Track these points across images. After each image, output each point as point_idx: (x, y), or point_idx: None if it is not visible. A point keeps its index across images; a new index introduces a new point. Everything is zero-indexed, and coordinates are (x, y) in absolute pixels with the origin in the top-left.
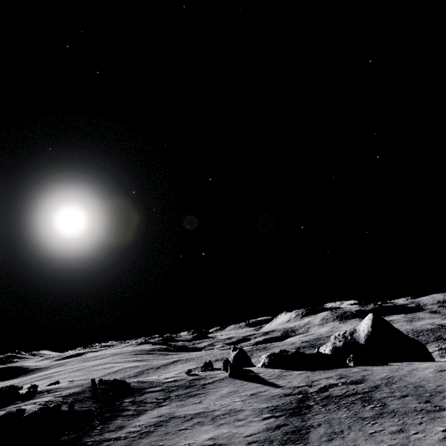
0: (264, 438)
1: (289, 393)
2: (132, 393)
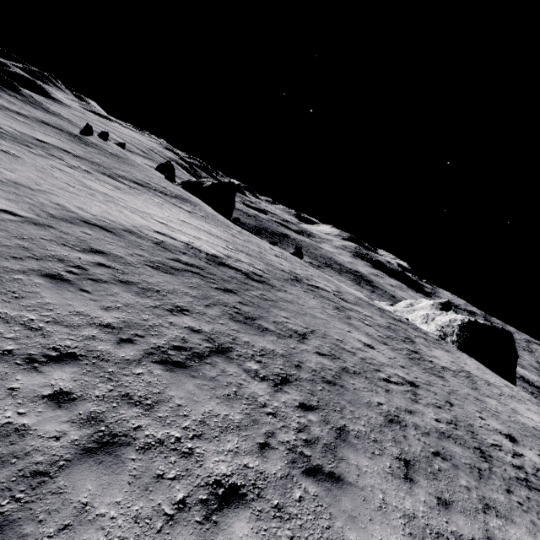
0: (5, 106)
1: (75, 134)
2: (11, 90)
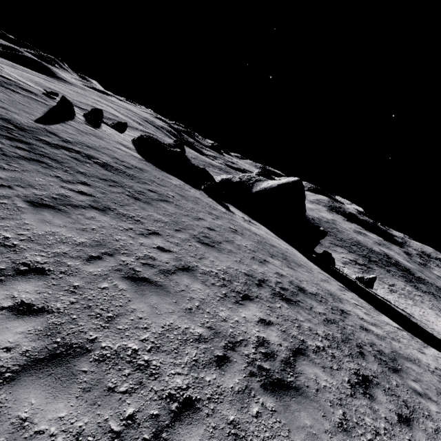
0: None
1: (16, 123)
2: None
